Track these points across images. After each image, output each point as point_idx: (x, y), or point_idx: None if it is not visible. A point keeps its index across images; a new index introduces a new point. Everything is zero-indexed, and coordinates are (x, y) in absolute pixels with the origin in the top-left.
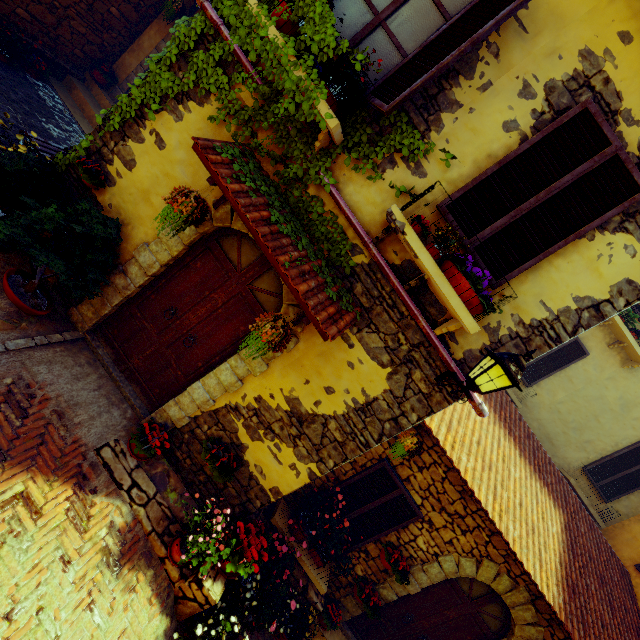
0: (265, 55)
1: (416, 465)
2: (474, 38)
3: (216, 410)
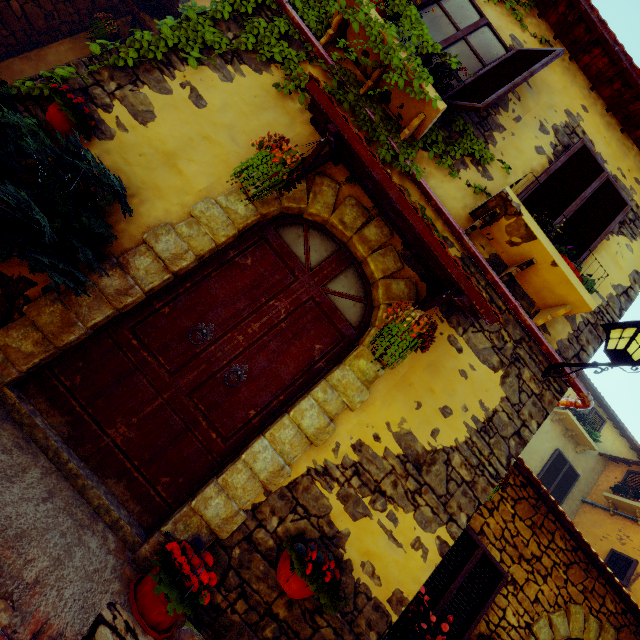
0: (368, 29)
1: (486, 508)
2: (532, 71)
3: (292, 483)
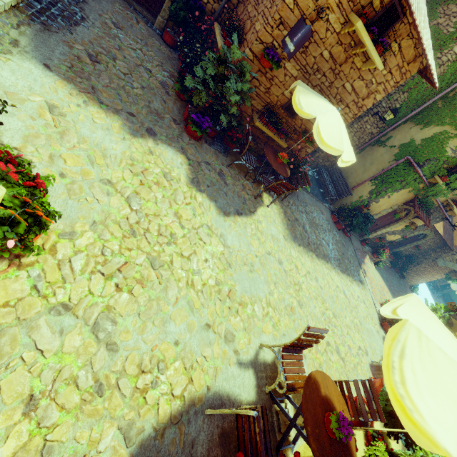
0: (438, 190)
1: None
2: None
3: (381, 234)
